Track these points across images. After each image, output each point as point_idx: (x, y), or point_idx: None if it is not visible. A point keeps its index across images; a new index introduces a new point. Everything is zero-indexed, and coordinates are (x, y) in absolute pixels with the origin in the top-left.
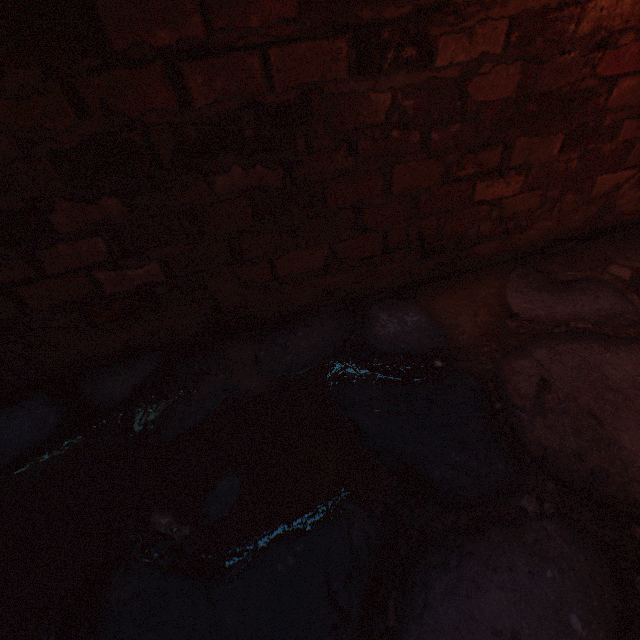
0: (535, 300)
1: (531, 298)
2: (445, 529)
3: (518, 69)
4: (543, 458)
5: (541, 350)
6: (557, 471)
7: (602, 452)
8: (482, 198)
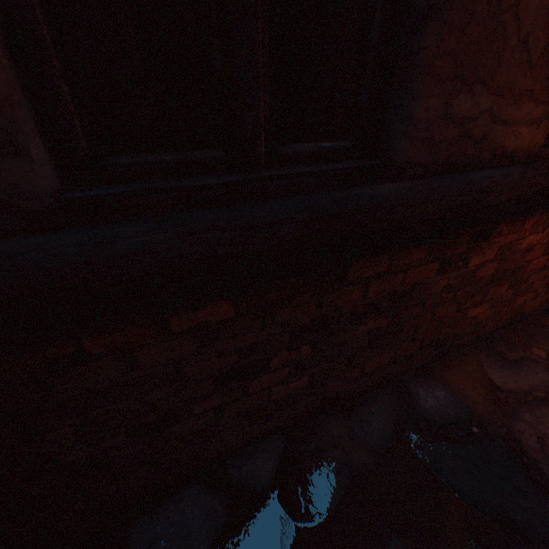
0: (504, 375)
1: (501, 373)
2: None
3: (497, 262)
4: None
5: (527, 414)
6: None
7: None
8: (469, 315)
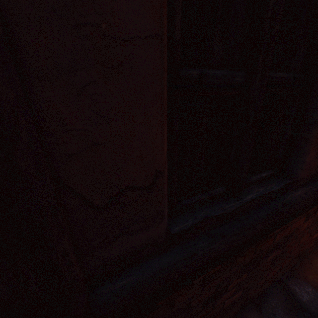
0: None
1: None
2: None
3: None
4: None
5: None
6: None
7: None
8: (313, 237)
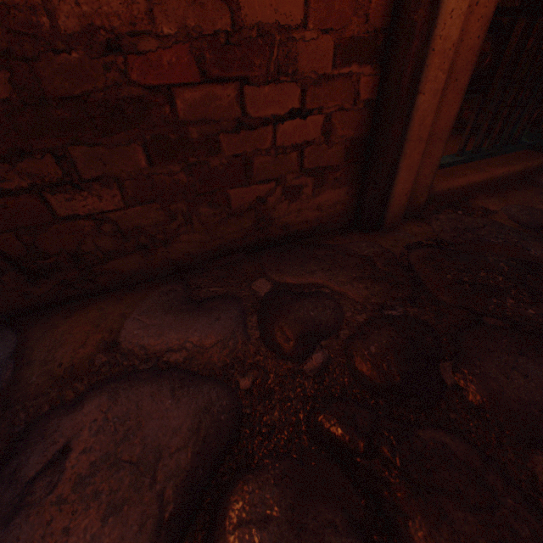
0: (154, 324)
1: (152, 321)
2: None
3: None
4: None
5: (102, 398)
6: None
7: None
8: (73, 212)
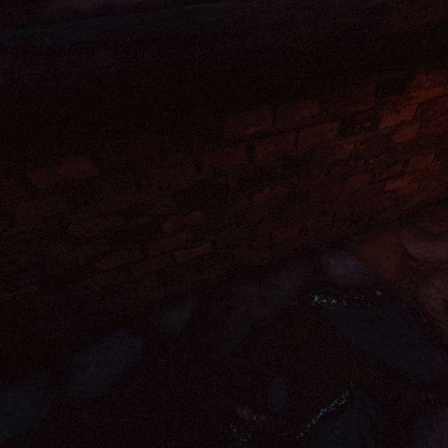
0: (422, 247)
1: (419, 245)
2: (422, 403)
3: (417, 125)
4: None
5: (437, 281)
6: None
7: None
8: (388, 189)
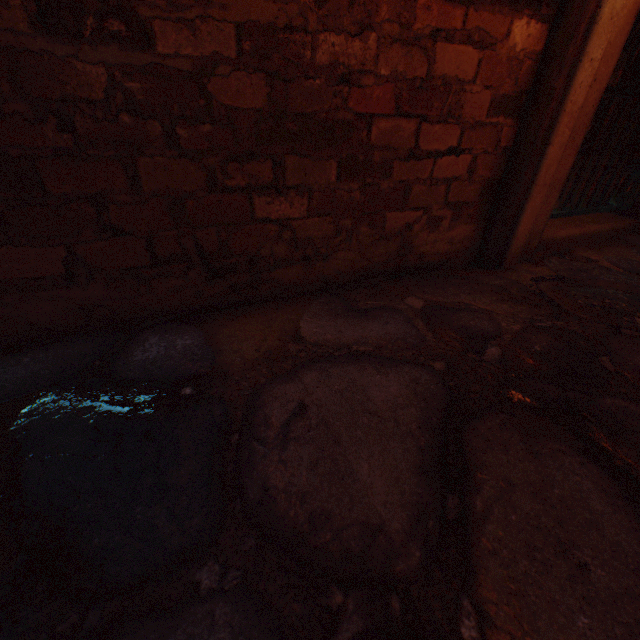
0: (329, 325)
1: (325, 323)
2: None
3: (263, 81)
4: (259, 503)
5: (313, 373)
6: (269, 520)
7: (333, 488)
8: (266, 215)
